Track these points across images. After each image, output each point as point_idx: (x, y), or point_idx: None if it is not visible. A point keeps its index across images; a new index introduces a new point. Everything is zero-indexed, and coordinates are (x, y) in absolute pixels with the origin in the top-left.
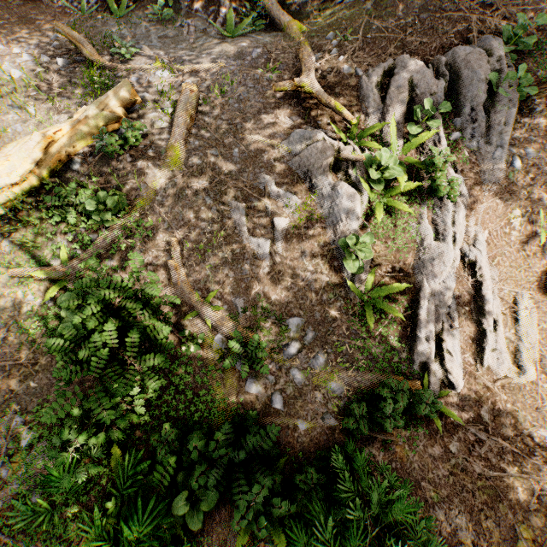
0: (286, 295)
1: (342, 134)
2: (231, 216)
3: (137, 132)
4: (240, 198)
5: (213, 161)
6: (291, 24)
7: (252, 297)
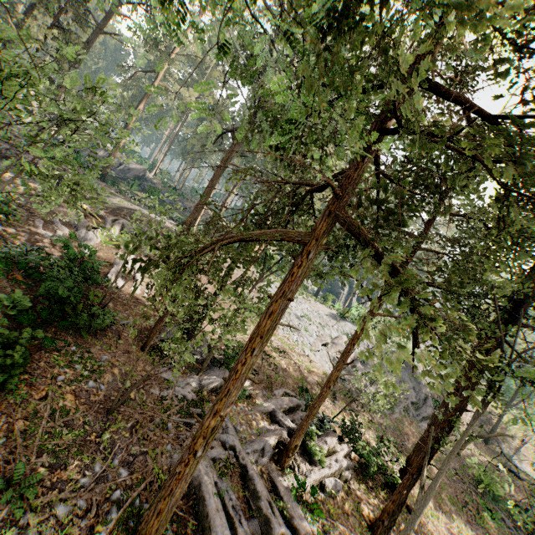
0: (54, 251)
1: (95, 224)
2: (35, 222)
3: (1, 180)
4: (42, 220)
5: (31, 207)
6: None
7: (36, 245)
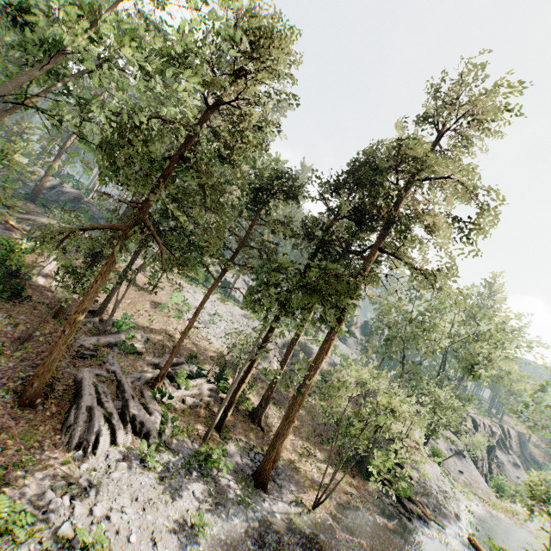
0: None
1: (21, 236)
2: None
3: None
4: None
5: None
6: (10, 216)
7: None
